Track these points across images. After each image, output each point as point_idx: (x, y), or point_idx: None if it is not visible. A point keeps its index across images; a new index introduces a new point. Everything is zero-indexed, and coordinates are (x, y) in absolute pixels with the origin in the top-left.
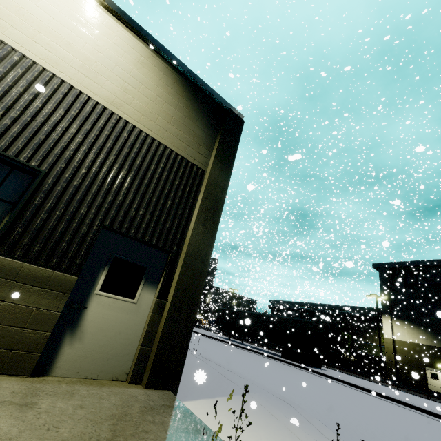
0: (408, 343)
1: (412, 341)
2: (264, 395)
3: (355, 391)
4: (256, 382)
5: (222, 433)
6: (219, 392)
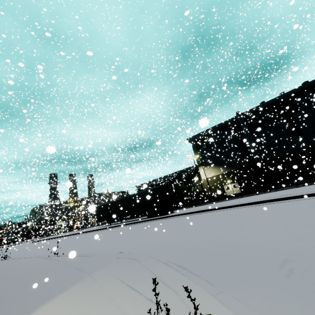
0: (213, 177)
1: (215, 175)
2: (110, 266)
3: (193, 215)
4: (110, 253)
5: None
6: (40, 302)
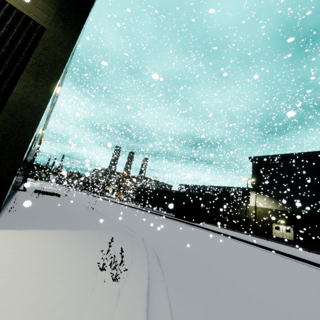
0: (264, 208)
1: (267, 207)
2: (115, 231)
3: (216, 235)
4: (122, 225)
5: (2, 249)
6: (67, 227)
